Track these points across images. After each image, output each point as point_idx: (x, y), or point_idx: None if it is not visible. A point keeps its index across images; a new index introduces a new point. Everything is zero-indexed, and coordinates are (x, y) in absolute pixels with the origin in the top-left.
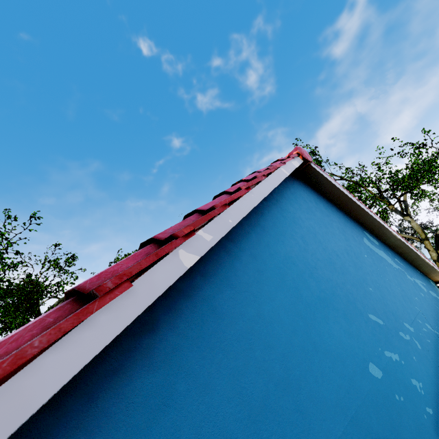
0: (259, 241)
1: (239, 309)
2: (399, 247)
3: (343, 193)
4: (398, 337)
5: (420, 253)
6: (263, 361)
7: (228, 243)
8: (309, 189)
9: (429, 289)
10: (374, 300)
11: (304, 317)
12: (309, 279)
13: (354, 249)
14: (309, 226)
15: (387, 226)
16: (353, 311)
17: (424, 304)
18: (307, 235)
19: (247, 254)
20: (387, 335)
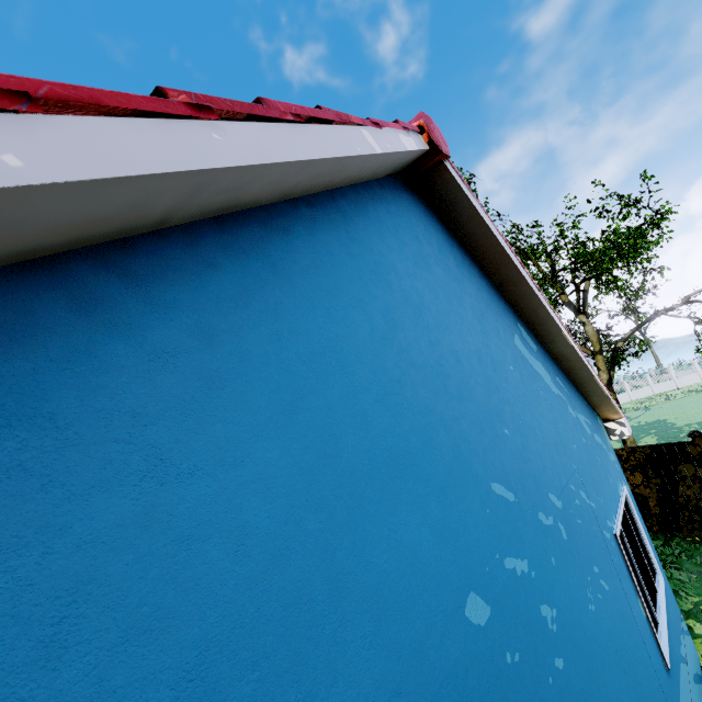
0: (247, 295)
1: (44, 506)
2: (567, 359)
3: (497, 243)
4: (535, 524)
5: (595, 373)
6: (90, 698)
7: (99, 278)
8: (433, 220)
9: (594, 430)
10: (509, 452)
11: (328, 506)
12: (374, 408)
13: (493, 352)
14: (410, 289)
15: (558, 320)
16: (462, 480)
17: (584, 457)
18: (401, 308)
19: (182, 323)
20: (516, 522)
